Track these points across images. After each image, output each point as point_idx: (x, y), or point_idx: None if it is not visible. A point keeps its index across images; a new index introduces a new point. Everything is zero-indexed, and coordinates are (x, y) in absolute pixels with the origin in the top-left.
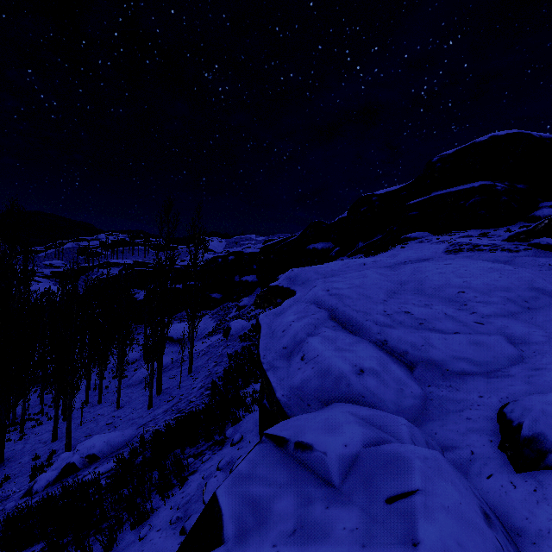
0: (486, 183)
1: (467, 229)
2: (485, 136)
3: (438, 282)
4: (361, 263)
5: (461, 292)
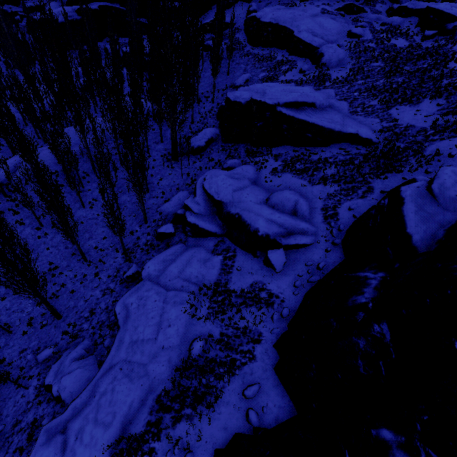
0: None
1: None
2: None
3: (326, 26)
4: (299, 15)
5: (330, 29)
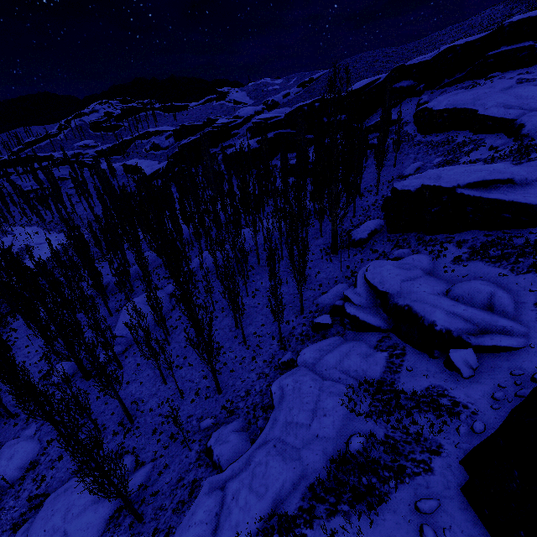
0: (531, 44)
1: (518, 69)
2: (535, 14)
3: (525, 95)
4: (484, 93)
5: (532, 97)
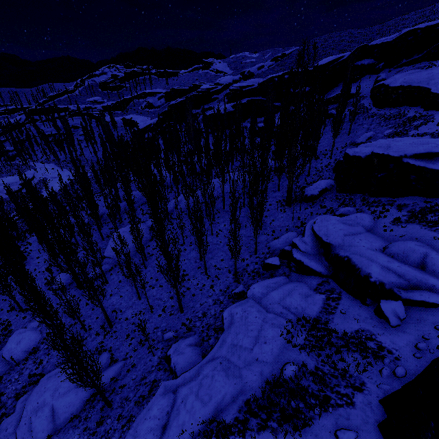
0: None
1: None
2: None
3: None
4: (438, 73)
5: None
